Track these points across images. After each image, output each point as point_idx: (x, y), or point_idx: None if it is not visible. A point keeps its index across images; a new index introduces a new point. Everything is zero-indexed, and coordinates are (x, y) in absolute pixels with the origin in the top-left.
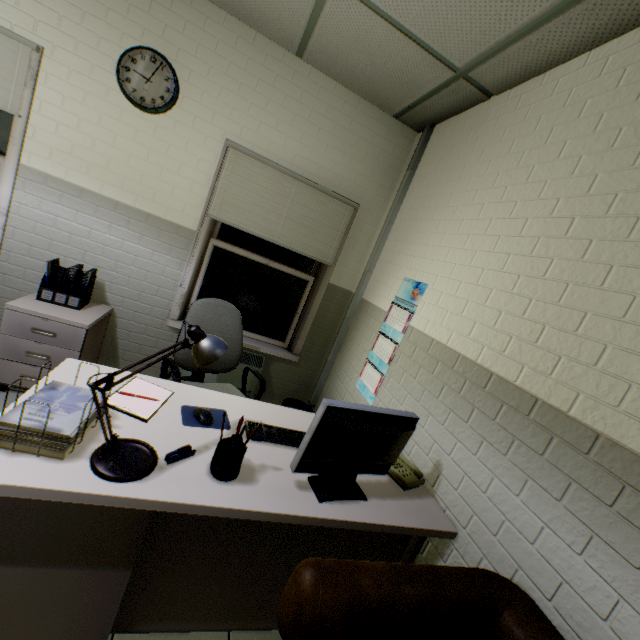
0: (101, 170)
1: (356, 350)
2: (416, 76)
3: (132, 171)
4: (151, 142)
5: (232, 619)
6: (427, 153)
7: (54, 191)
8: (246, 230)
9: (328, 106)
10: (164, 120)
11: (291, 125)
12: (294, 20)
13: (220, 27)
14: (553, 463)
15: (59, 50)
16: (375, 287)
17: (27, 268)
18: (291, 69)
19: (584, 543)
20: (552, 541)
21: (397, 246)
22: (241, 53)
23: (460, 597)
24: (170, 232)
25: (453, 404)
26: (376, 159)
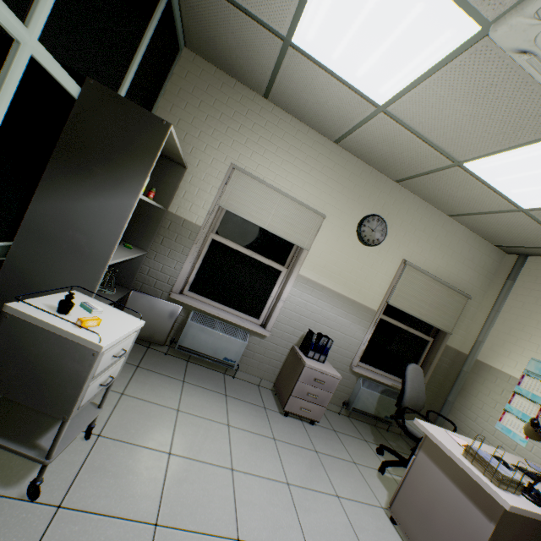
0: (336, 276)
1: (484, 399)
2: (538, 241)
3: (351, 276)
4: (364, 261)
5: None
6: (525, 272)
7: (310, 288)
8: (406, 311)
9: (458, 240)
10: (373, 249)
11: (437, 250)
12: (468, 209)
13: (410, 202)
14: None
15: (332, 216)
16: (492, 355)
17: (284, 331)
18: (442, 221)
19: None
20: None
21: (511, 331)
22: (418, 214)
23: None
24: (362, 311)
25: None
26: (481, 268)
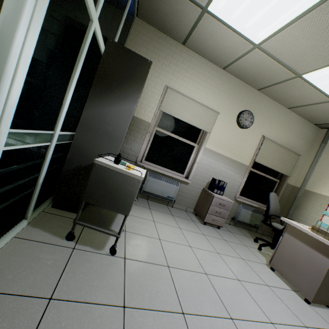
0: (225, 147)
1: (311, 210)
2: None
3: (234, 147)
4: (241, 137)
5: None
6: None
7: (211, 155)
8: (265, 165)
9: (293, 122)
10: (245, 130)
11: (281, 129)
12: (301, 103)
13: (266, 101)
14: None
15: (222, 112)
16: (314, 186)
17: (198, 180)
18: (284, 112)
19: None
20: None
21: (325, 171)
22: (270, 108)
23: None
24: (240, 166)
25: None
26: (306, 138)
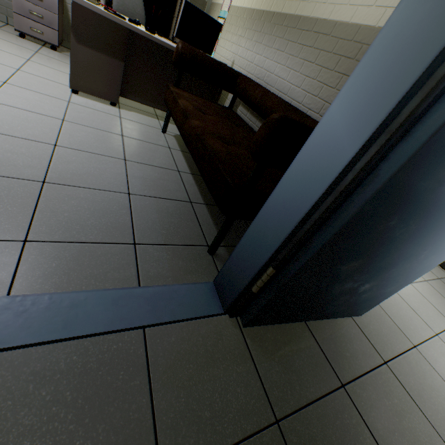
0: None
1: None
2: None
3: None
4: None
5: (159, 105)
6: None
7: None
8: None
9: None
10: None
11: None
12: None
13: None
14: (263, 32)
15: None
16: None
17: None
18: None
19: (264, 52)
20: (257, 58)
21: None
22: None
23: (226, 69)
24: None
25: (241, 33)
26: None
